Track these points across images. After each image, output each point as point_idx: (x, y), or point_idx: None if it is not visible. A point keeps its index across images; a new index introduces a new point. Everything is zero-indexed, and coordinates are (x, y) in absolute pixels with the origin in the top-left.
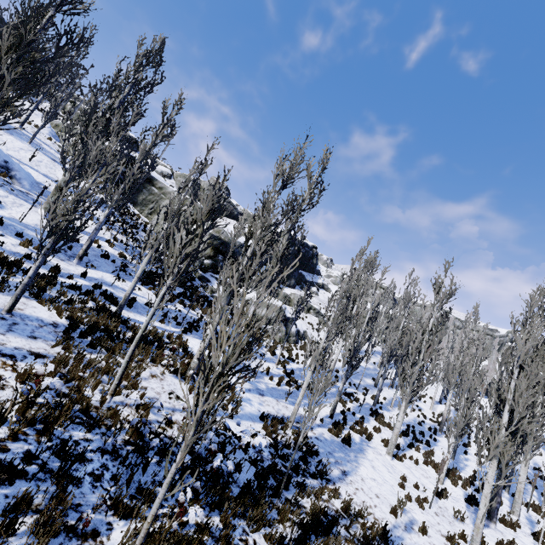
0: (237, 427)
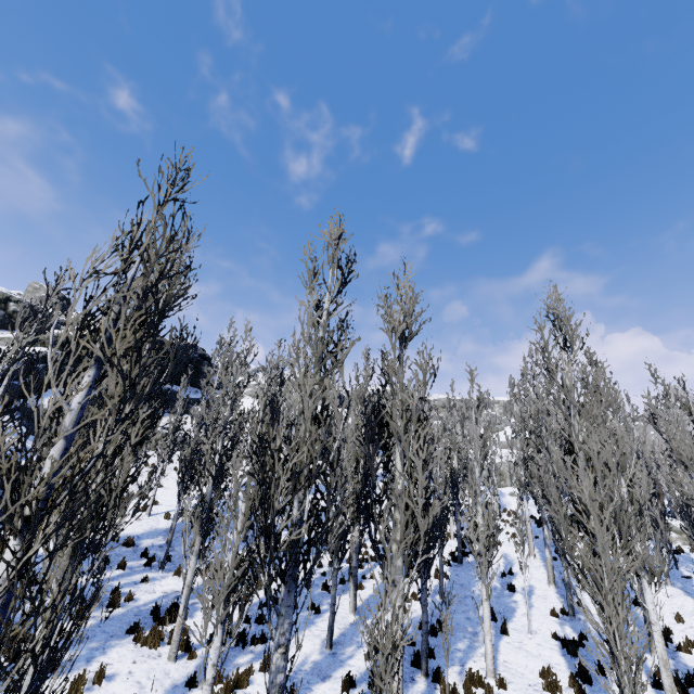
0: None
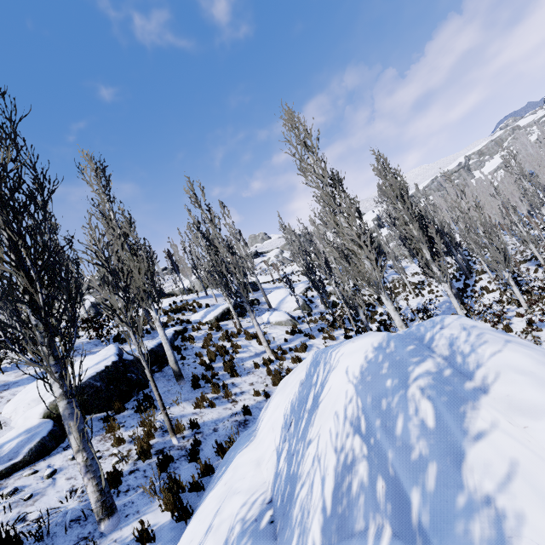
0: None
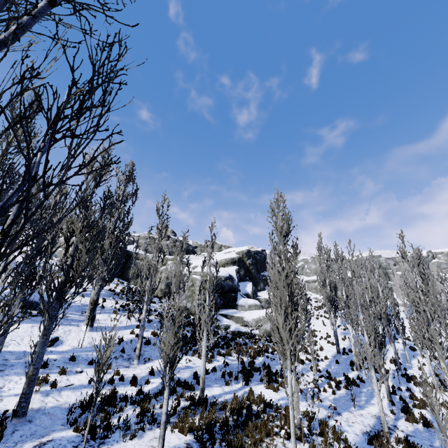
0: None
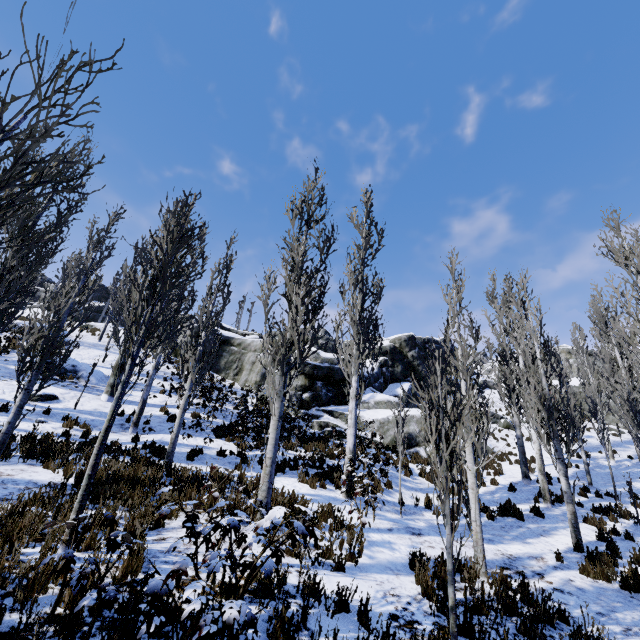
0: (354, 586)
